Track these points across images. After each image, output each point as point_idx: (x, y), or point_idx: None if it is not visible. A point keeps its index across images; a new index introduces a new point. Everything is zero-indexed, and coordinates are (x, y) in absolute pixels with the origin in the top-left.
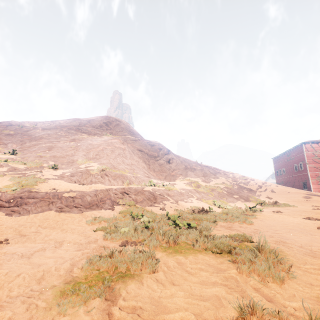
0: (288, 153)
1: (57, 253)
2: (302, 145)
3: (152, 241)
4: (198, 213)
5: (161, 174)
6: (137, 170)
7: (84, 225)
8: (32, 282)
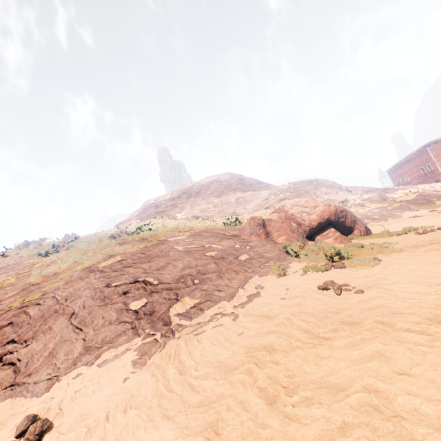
0: (409, 160)
1: None
2: (426, 147)
3: None
4: None
5: None
6: None
7: None
8: None
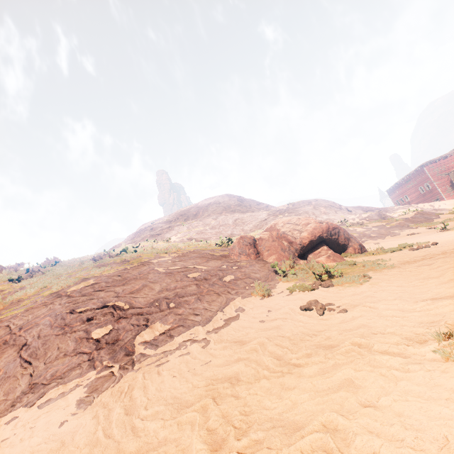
0: (407, 180)
1: None
2: (423, 167)
3: None
4: None
5: None
6: None
7: None
8: None
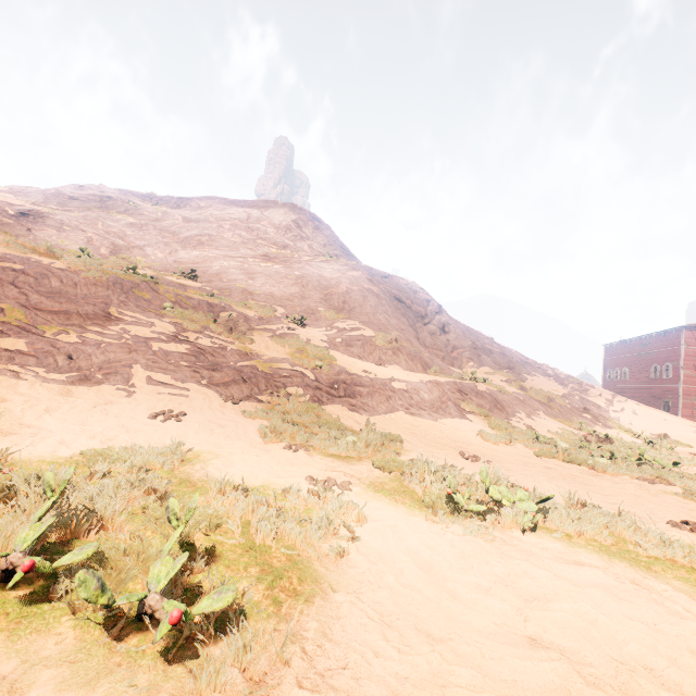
0: (645, 342)
1: (603, 483)
2: (682, 331)
3: (687, 482)
4: (600, 443)
5: (435, 353)
6: (414, 342)
7: (488, 444)
8: (693, 512)
